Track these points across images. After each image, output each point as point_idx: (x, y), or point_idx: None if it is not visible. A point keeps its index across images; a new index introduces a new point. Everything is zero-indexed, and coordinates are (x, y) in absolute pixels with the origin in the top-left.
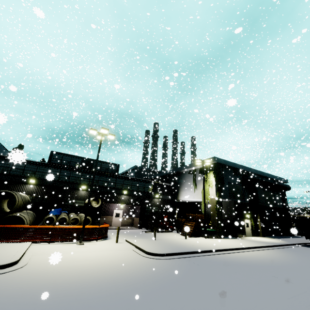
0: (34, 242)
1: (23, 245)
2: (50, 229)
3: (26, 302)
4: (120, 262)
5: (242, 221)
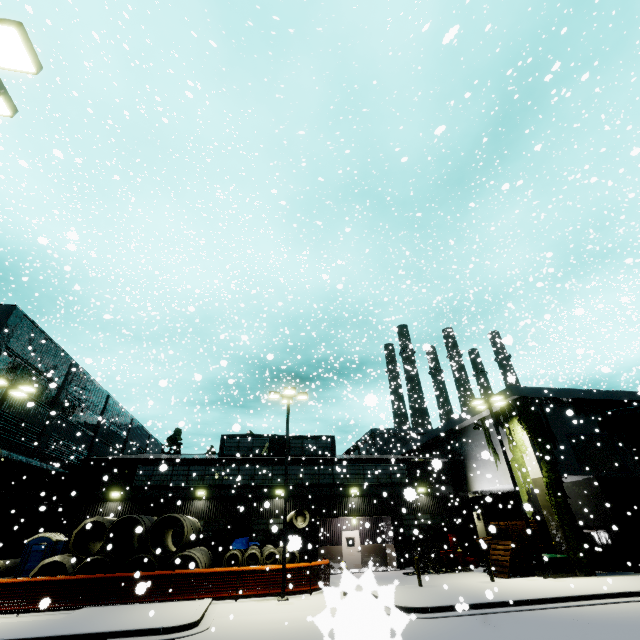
0: (215, 599)
1: (202, 602)
2: (235, 573)
3: None
4: None
5: None
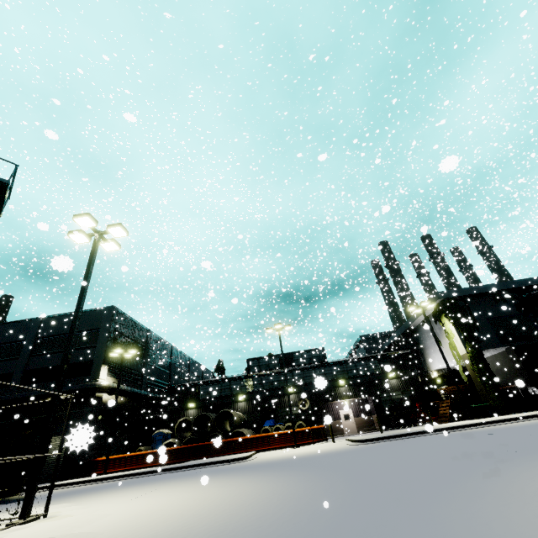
0: (258, 451)
1: (250, 452)
2: (266, 437)
3: (254, 464)
4: (324, 450)
5: None
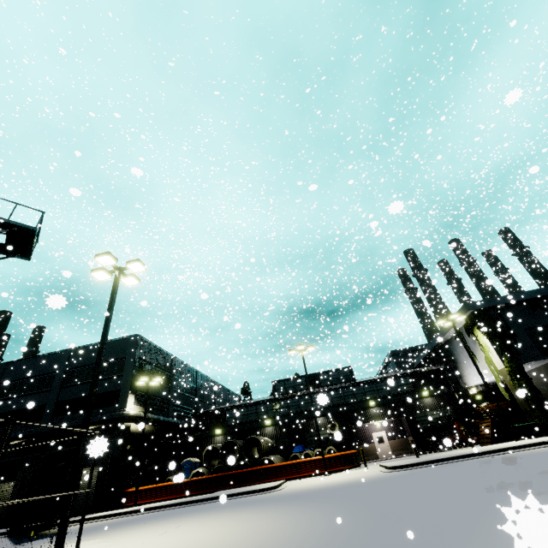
0: (288, 480)
1: (279, 481)
2: (295, 464)
3: (283, 495)
4: (356, 478)
5: None
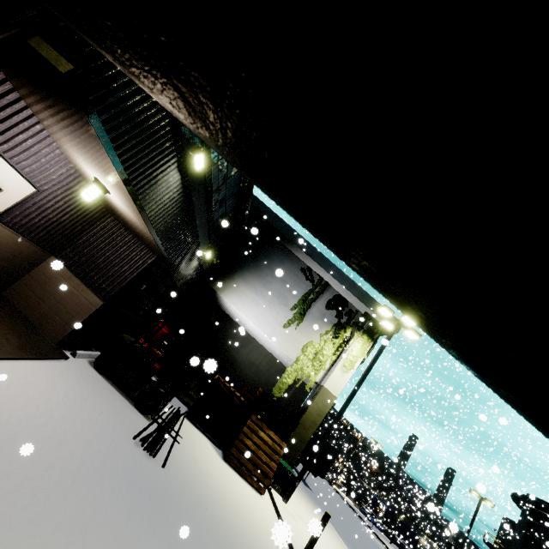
0: None
1: None
2: None
3: None
4: None
5: None
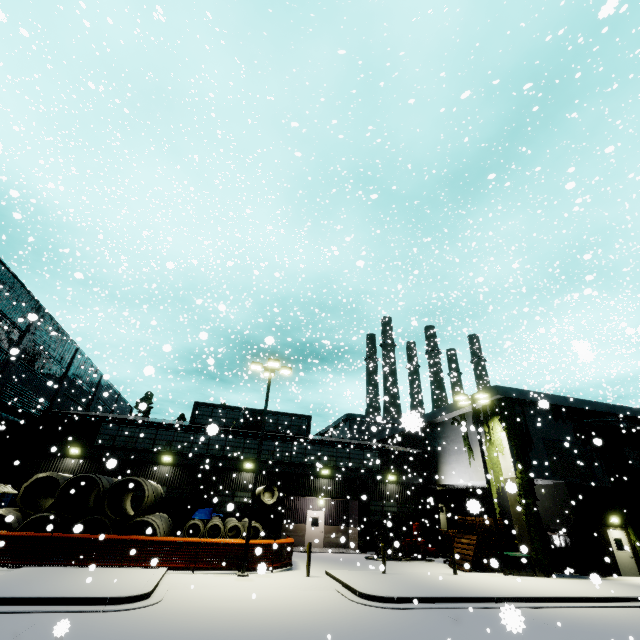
0: (171, 569)
1: (156, 571)
2: (195, 544)
3: None
4: (307, 607)
5: (602, 533)
